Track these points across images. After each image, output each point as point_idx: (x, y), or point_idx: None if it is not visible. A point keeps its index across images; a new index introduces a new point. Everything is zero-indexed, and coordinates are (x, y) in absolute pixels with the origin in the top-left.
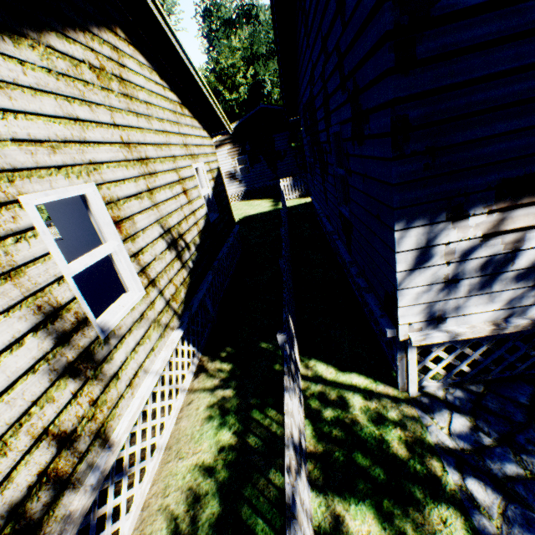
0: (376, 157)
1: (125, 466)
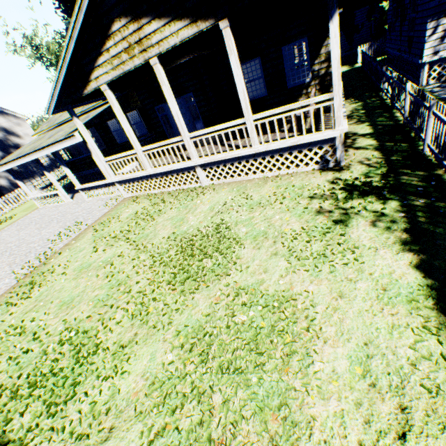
0: (426, 2)
1: None
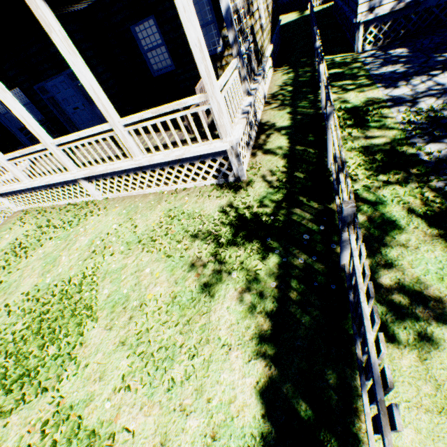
0: None
1: (265, 72)
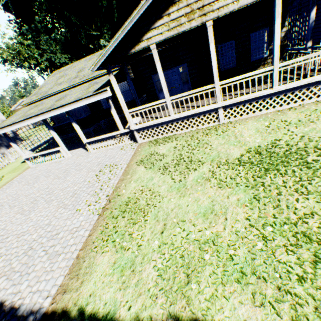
0: (320, 16)
1: None
